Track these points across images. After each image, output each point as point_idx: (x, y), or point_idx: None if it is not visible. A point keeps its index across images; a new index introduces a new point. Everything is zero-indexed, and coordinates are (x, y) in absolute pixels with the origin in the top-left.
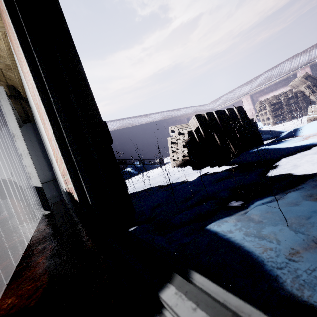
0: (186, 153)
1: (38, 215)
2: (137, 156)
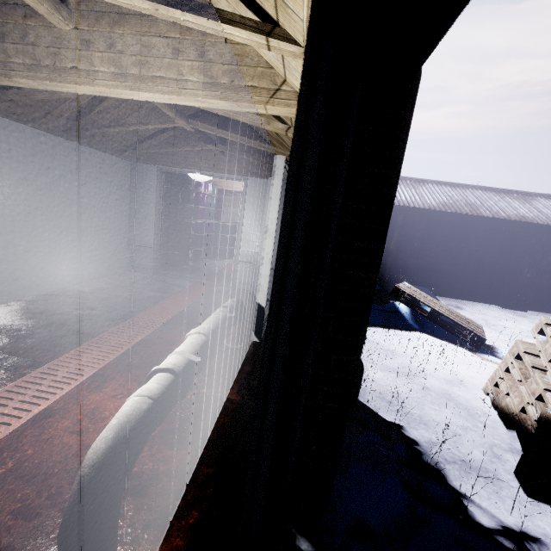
0: (534, 418)
1: (248, 330)
2: (441, 273)
